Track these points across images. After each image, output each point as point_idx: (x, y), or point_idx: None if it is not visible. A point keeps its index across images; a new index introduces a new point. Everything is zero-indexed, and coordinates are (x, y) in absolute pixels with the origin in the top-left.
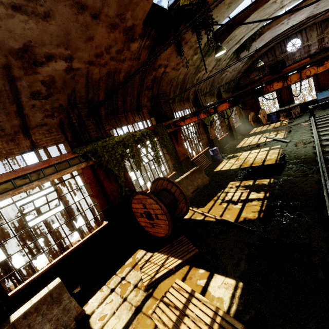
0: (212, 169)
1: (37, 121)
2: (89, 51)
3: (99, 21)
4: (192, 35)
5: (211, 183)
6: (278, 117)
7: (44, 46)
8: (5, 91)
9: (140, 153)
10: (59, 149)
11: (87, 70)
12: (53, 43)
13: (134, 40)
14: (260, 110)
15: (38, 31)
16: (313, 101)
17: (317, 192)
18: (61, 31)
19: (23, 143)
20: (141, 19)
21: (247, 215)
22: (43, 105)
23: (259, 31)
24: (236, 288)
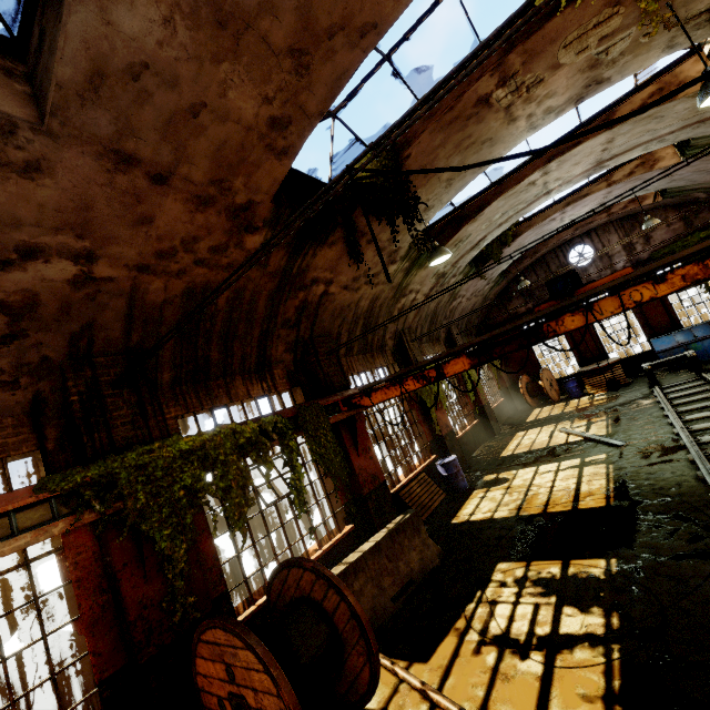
0: (447, 517)
1: None
2: (142, 245)
3: (170, 190)
4: (380, 229)
5: (447, 563)
6: (582, 386)
7: (18, 228)
8: None
9: (247, 481)
10: (7, 476)
11: (133, 282)
12: (46, 223)
13: (253, 229)
14: (540, 371)
15: (6, 196)
16: (646, 353)
17: None
18: (70, 201)
19: None
20: (268, 193)
21: None
22: None
23: (512, 230)
24: None
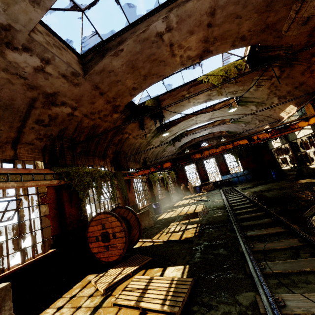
0: (155, 219)
1: (29, 139)
2: (88, 109)
3: (102, 97)
4: (149, 121)
5: (156, 225)
6: (201, 190)
7: (64, 97)
8: (21, 112)
9: (102, 186)
10: (35, 167)
11: (81, 119)
12: (71, 97)
13: (116, 112)
14: (188, 182)
15: (67, 89)
16: (220, 181)
17: (227, 219)
18: (79, 94)
19: (8, 152)
20: (124, 104)
21: (186, 236)
22: (40, 130)
23: (185, 132)
24: (184, 268)
